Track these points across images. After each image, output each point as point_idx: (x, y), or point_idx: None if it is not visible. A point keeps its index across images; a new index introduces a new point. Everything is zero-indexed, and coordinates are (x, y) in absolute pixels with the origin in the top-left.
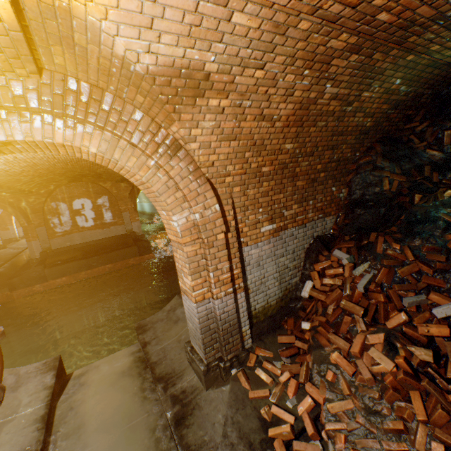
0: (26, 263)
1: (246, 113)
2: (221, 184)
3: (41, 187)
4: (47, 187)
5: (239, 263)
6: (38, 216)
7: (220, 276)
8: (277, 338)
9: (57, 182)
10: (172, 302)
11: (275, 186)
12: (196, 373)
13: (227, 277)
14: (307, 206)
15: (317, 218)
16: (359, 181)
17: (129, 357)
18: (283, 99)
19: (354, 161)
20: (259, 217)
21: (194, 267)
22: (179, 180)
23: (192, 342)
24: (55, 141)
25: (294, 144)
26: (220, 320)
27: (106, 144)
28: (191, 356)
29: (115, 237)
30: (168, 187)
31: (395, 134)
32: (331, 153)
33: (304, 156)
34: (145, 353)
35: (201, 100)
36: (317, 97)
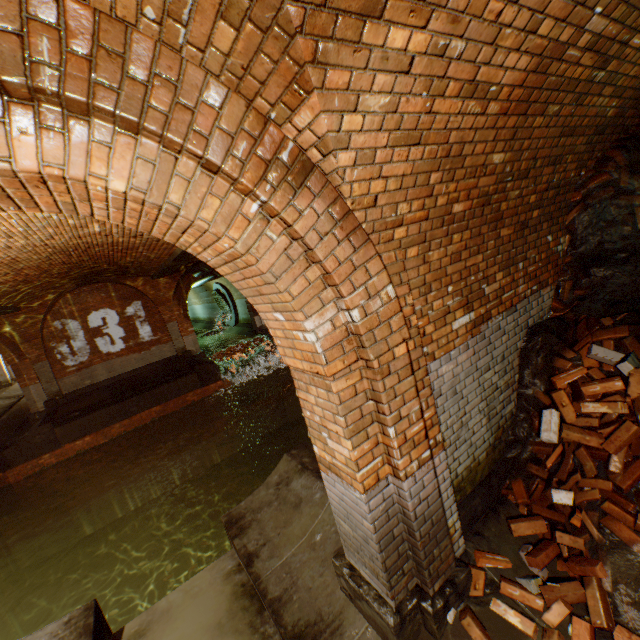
0: (25, 421)
1: (448, 76)
2: (387, 243)
3: (33, 299)
4: (44, 298)
5: (431, 397)
6: (35, 346)
7: (407, 431)
8: (505, 525)
9: (59, 288)
10: (280, 468)
11: (470, 240)
12: (368, 620)
13: (418, 430)
14: (515, 272)
15: (530, 292)
16: (592, 219)
17: (223, 586)
18: (518, 40)
19: (578, 185)
20: (448, 302)
21: (353, 420)
22: (314, 241)
23: (350, 557)
24: (16, 165)
25: (505, 155)
26: (414, 518)
27: (148, 170)
28: (354, 588)
29: (161, 362)
30: (291, 258)
31: (639, 132)
32: (550, 173)
33: (515, 178)
34: (254, 579)
35: (373, 28)
36: (569, 41)
